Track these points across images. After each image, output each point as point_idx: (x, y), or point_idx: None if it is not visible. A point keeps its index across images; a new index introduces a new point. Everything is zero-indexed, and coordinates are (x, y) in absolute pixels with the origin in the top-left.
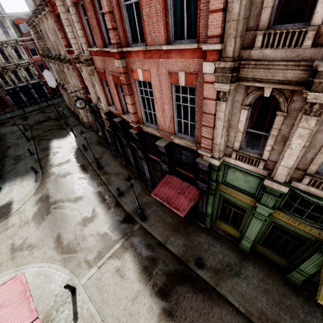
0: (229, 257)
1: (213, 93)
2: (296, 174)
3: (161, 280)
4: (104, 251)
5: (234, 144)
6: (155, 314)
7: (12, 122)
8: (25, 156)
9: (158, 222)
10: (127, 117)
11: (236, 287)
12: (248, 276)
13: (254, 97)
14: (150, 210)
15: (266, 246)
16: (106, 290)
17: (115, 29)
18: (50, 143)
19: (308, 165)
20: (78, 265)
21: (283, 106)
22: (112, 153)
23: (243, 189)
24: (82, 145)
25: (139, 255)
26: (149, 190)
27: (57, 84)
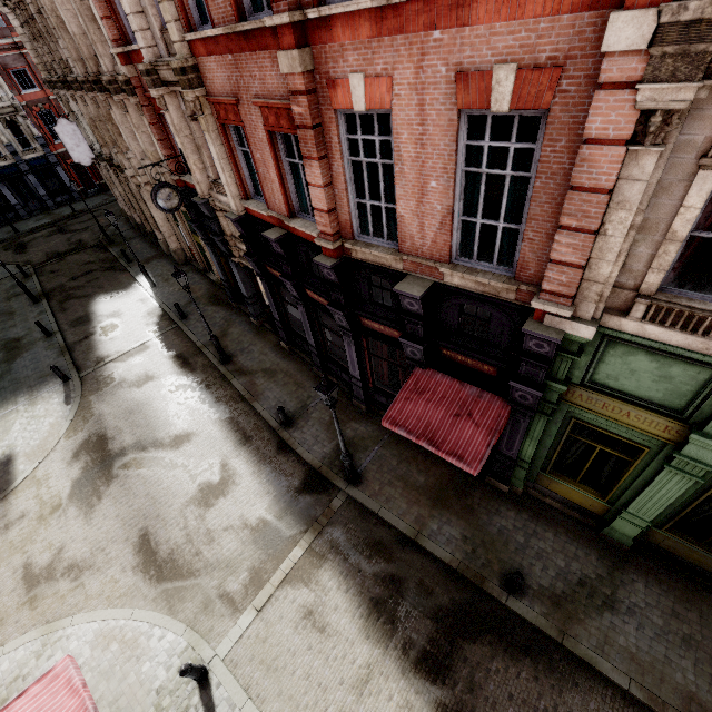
0: (583, 562)
1: (624, 119)
2: None
3: (421, 633)
4: (265, 566)
5: (646, 277)
6: None
7: None
8: (32, 340)
9: (391, 486)
10: (305, 226)
11: (614, 638)
12: (637, 607)
13: None
14: (367, 457)
15: (679, 531)
16: (286, 669)
17: None
18: (91, 305)
19: None
20: (205, 607)
21: None
22: (250, 322)
23: (646, 398)
24: (171, 305)
25: (357, 572)
26: (356, 406)
27: (94, 158)
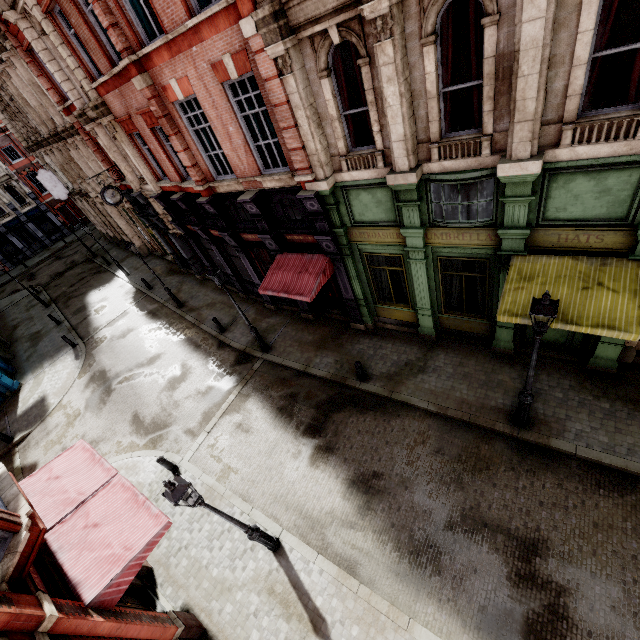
0: (408, 354)
1: (270, 66)
2: (423, 152)
3: (308, 416)
4: (212, 410)
5: (338, 145)
6: (306, 456)
7: (10, 289)
8: (48, 329)
9: (291, 347)
10: (190, 183)
11: (422, 386)
12: (439, 367)
13: (328, 55)
14: (276, 335)
15: (453, 311)
16: (226, 455)
17: (115, 25)
18: (86, 299)
19: (428, 129)
20: (176, 440)
21: (360, 49)
22: (196, 279)
23: (381, 221)
24: (141, 283)
25: (269, 397)
26: (269, 309)
27: (71, 195)
